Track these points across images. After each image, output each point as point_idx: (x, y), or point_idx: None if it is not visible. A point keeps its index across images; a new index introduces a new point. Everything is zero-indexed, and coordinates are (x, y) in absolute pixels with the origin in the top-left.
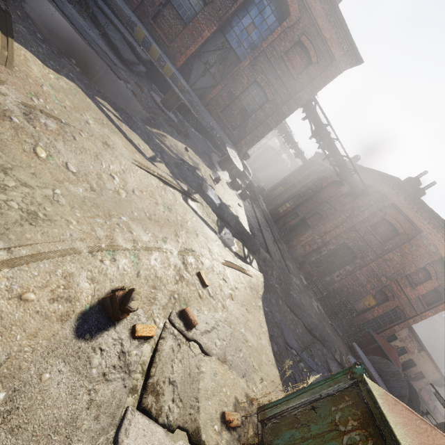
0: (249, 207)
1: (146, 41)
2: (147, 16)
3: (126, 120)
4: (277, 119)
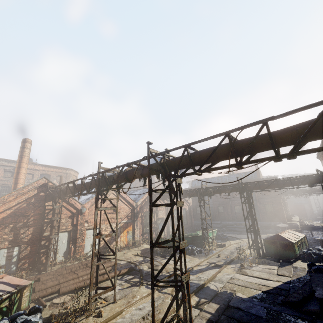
0: (307, 233)
1: (240, 224)
2: (235, 219)
3: (253, 238)
4: (280, 205)
